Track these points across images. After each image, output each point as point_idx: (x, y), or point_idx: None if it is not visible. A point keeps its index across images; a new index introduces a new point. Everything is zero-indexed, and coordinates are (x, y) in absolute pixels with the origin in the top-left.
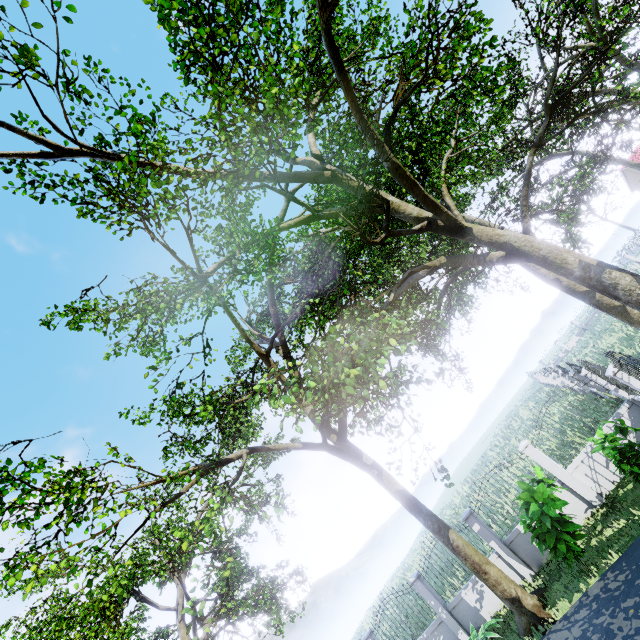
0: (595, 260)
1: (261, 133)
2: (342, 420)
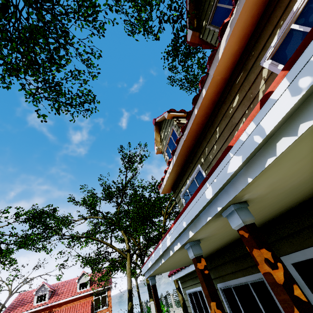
0: (129, 288)
1: (95, 232)
2: (143, 259)
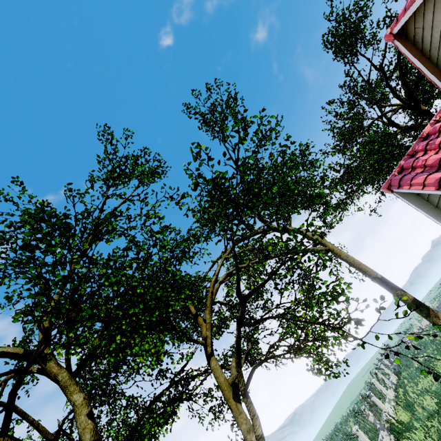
0: None
1: None
2: None
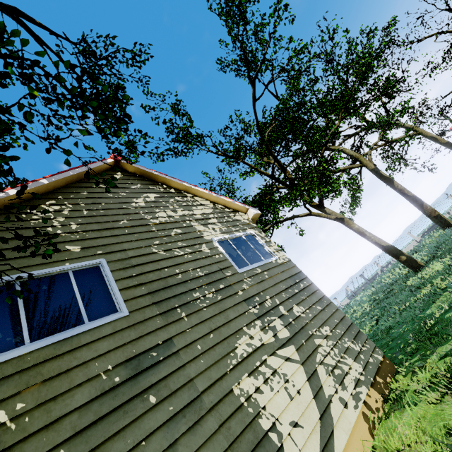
0: None
1: None
2: None
